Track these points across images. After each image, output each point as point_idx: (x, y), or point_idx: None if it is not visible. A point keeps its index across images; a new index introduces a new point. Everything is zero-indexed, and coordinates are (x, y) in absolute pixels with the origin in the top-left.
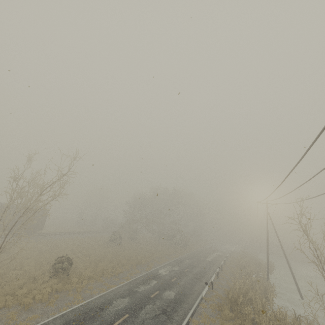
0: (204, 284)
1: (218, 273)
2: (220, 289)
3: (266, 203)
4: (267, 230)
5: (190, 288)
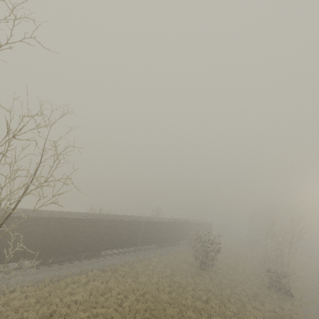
0: None
1: None
2: None
3: None
4: None
5: None
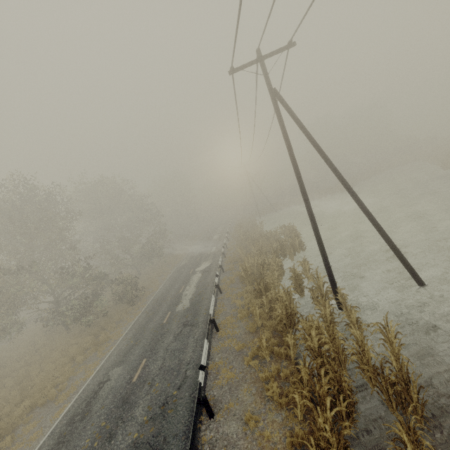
0: None
1: (207, 401)
2: None
3: (259, 59)
4: (291, 155)
5: None
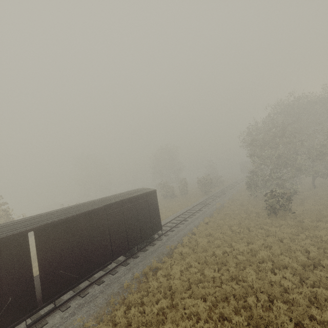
0: None
1: None
2: None
3: None
4: None
5: None
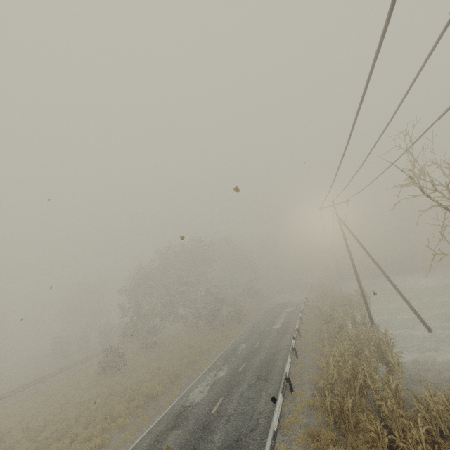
0: (276, 386)
1: (295, 349)
2: (305, 381)
3: (332, 205)
4: (347, 247)
5: (249, 414)
